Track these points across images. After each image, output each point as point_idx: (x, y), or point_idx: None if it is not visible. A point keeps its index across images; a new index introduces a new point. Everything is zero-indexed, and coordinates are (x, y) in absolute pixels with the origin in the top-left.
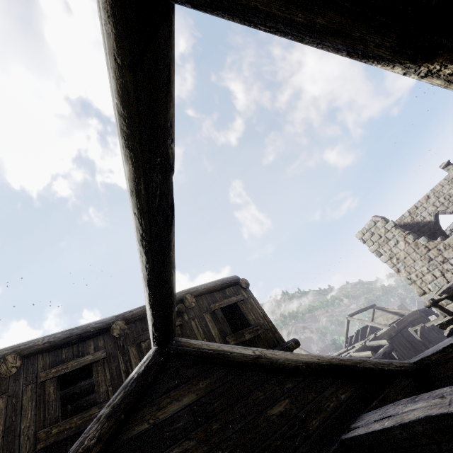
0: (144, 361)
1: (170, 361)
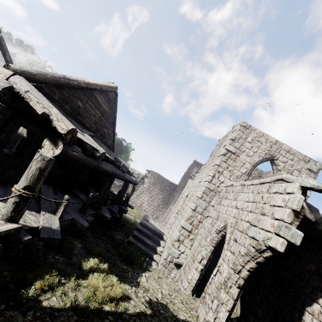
0: None
1: None
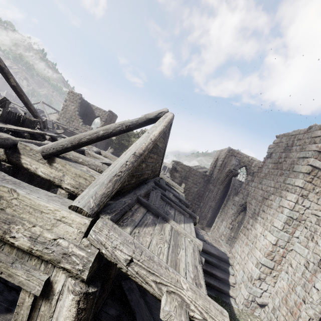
0: None
1: None
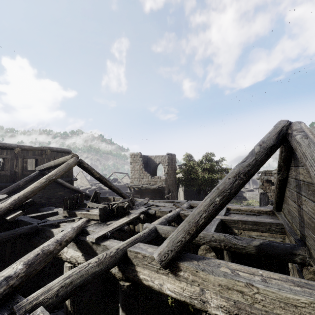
0: (35, 173)
1: (41, 175)
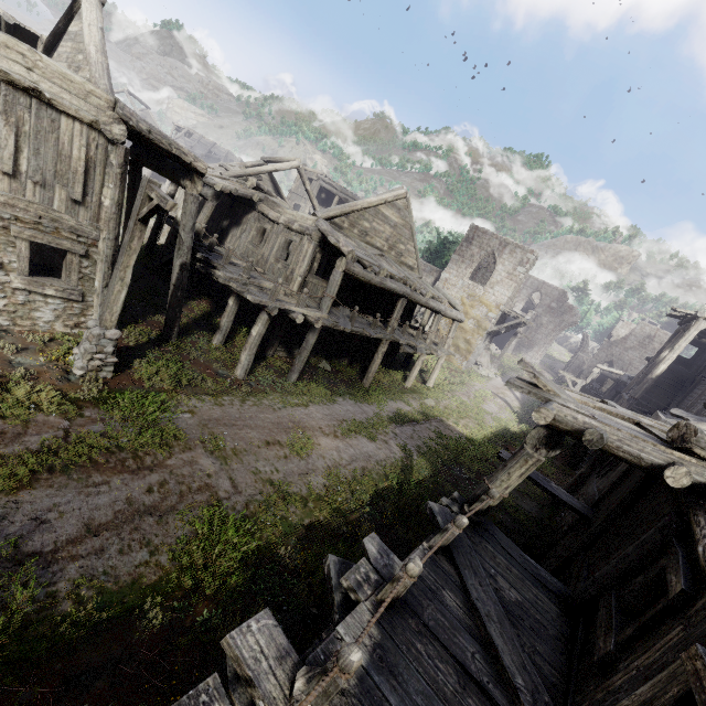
0: None
1: None
